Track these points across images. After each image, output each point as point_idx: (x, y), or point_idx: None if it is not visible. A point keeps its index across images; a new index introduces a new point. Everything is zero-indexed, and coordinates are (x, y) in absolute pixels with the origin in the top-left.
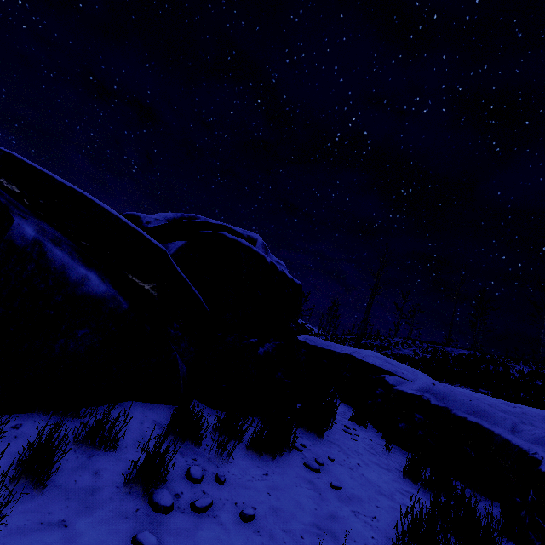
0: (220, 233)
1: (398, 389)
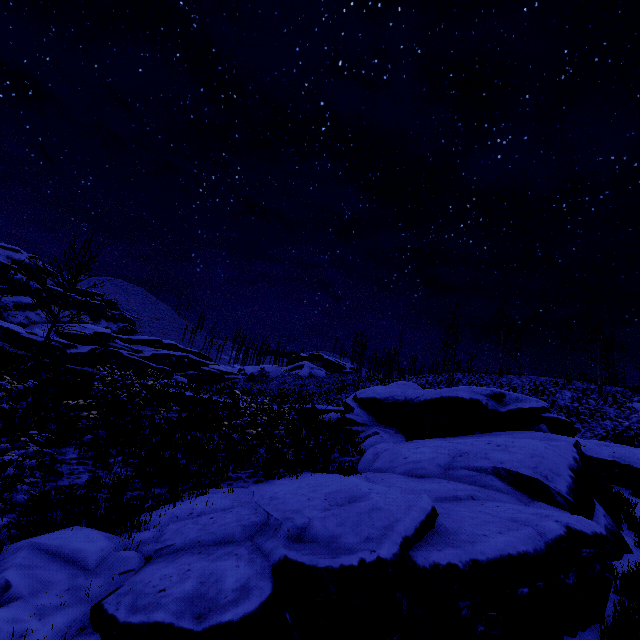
0: (557, 418)
1: (600, 458)
